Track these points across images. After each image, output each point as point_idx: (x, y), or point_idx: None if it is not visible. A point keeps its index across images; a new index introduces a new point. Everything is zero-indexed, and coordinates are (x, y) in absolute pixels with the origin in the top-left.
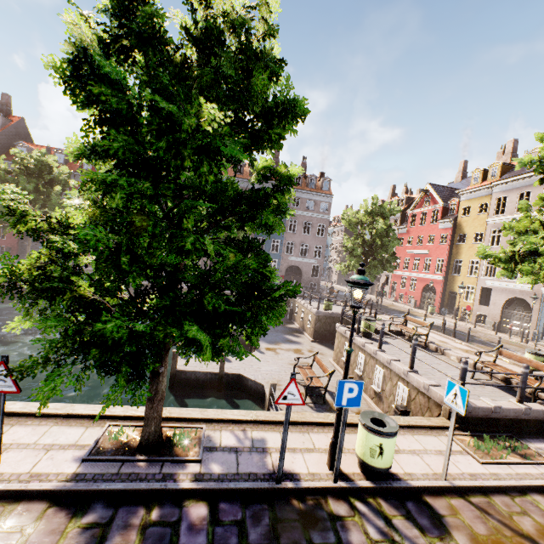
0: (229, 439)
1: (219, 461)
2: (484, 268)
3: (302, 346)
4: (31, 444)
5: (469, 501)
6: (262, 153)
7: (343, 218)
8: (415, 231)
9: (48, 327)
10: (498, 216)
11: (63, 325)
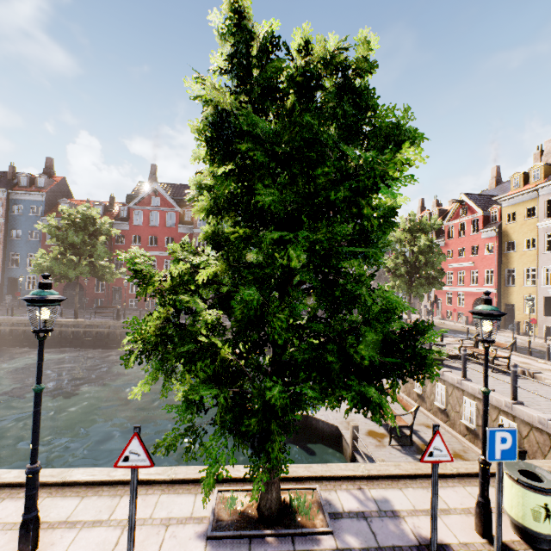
0: (350, 501)
1: (352, 531)
2: (543, 275)
3: None
4: (147, 518)
5: None
6: None
7: None
8: (454, 243)
9: (165, 389)
10: (550, 219)
11: (214, 393)
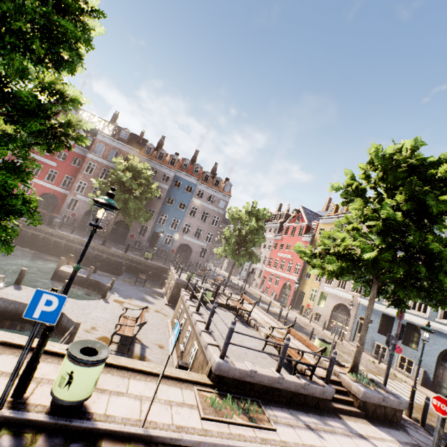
0: None
1: None
2: (325, 276)
3: (153, 306)
4: None
5: None
6: (47, 67)
7: (228, 212)
8: (286, 239)
9: None
10: None
11: None
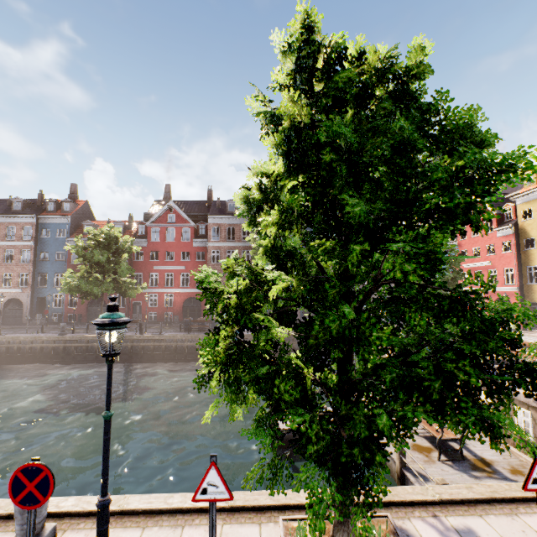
0: (428, 531)
1: None
2: None
3: None
4: None
5: None
6: None
7: None
8: (468, 243)
9: (231, 412)
10: None
11: (308, 420)
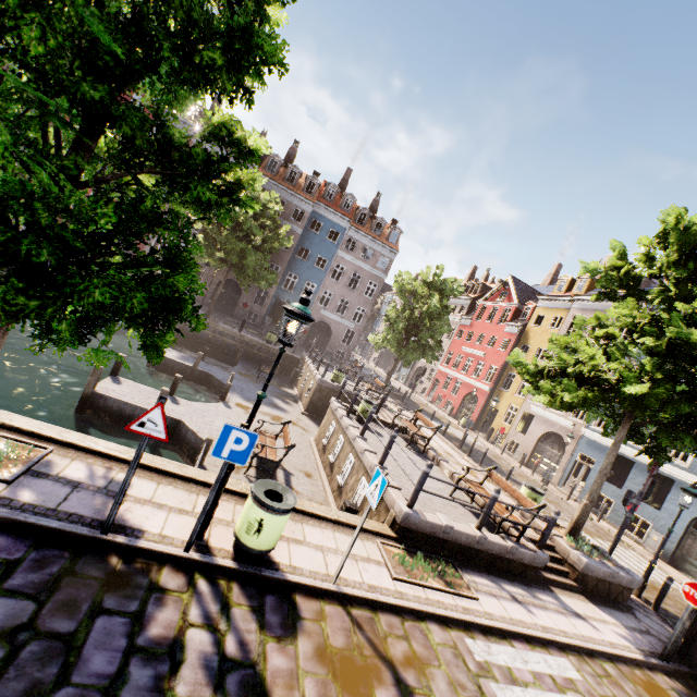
0: (79, 471)
1: (40, 490)
2: None
3: (286, 415)
4: None
5: (348, 612)
6: (219, 101)
7: (396, 281)
8: (479, 327)
9: None
10: None
11: None
